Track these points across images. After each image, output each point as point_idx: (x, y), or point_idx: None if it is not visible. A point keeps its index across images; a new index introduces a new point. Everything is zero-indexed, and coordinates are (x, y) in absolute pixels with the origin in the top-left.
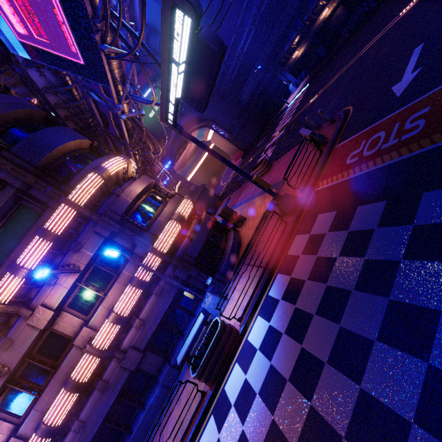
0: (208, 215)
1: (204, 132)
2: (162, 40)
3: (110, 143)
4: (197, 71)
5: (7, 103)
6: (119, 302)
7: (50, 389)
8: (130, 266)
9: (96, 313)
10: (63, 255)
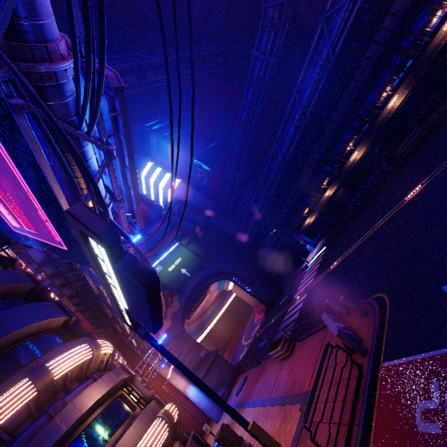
0: (193, 446)
1: (224, 283)
2: (88, 257)
3: (105, 308)
4: (130, 295)
5: None
6: None
7: None
8: None
9: None
10: None
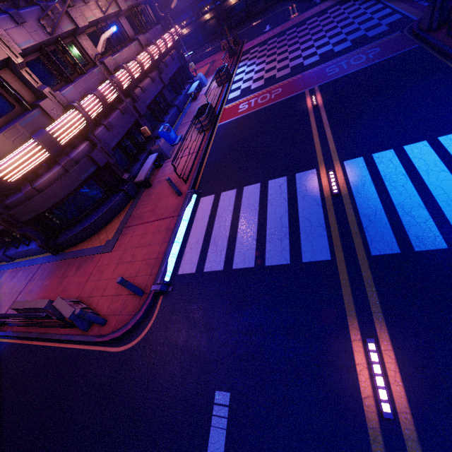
0: None
1: None
2: None
3: None
4: None
5: None
6: (165, 36)
7: (127, 51)
8: (160, 29)
9: (146, 35)
10: None
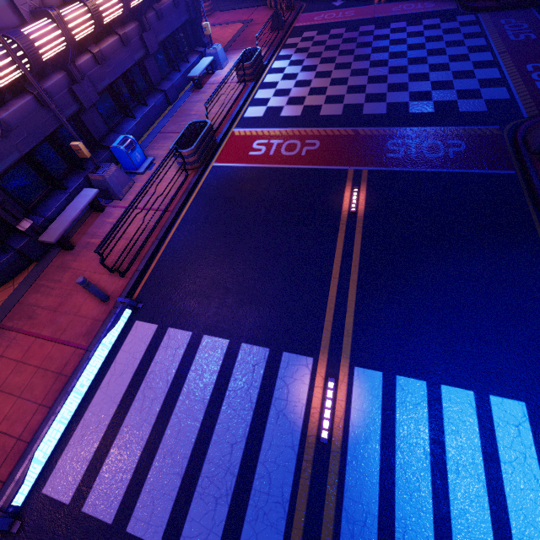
0: None
1: None
2: None
3: None
4: None
5: None
6: None
7: None
8: None
9: None
10: None
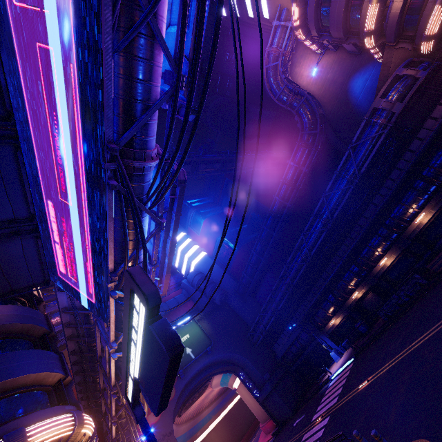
0: None
1: (229, 378)
2: (124, 313)
3: (100, 374)
4: (150, 361)
5: (16, 315)
6: None
7: None
8: None
9: None
10: None
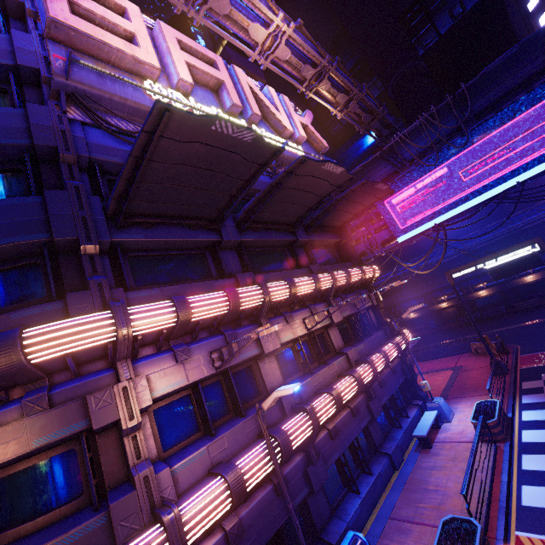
0: None
1: None
2: (512, 247)
3: None
4: (520, 264)
5: None
6: (386, 349)
7: (324, 372)
8: (381, 335)
9: (360, 345)
10: (349, 292)
